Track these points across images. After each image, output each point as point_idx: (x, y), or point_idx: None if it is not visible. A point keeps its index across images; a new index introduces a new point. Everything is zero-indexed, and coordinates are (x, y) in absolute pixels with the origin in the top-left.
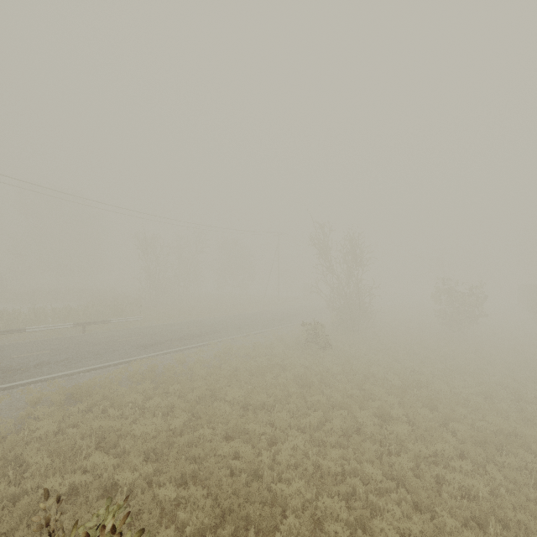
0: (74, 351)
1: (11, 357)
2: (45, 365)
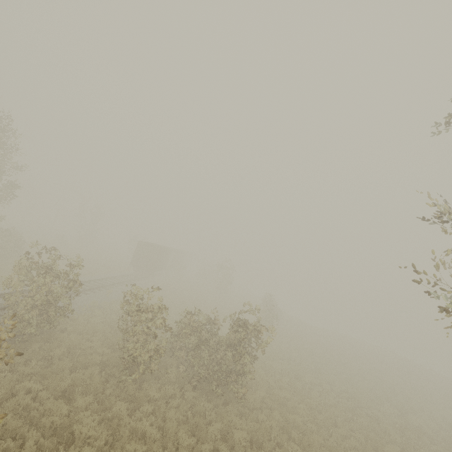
0: None
1: None
2: None
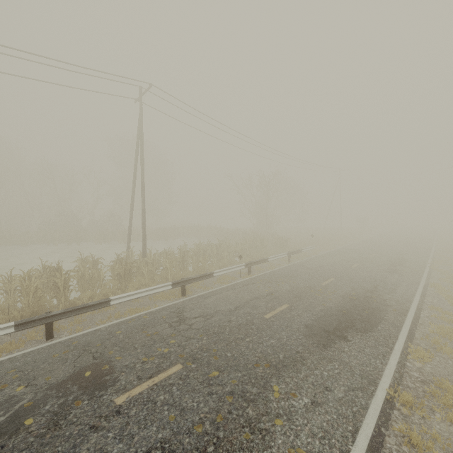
0: (355, 278)
1: (324, 285)
2: (377, 292)
